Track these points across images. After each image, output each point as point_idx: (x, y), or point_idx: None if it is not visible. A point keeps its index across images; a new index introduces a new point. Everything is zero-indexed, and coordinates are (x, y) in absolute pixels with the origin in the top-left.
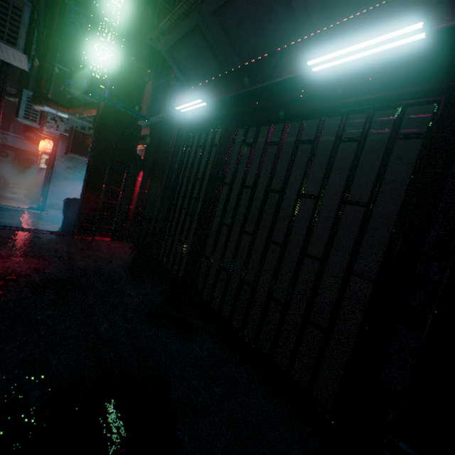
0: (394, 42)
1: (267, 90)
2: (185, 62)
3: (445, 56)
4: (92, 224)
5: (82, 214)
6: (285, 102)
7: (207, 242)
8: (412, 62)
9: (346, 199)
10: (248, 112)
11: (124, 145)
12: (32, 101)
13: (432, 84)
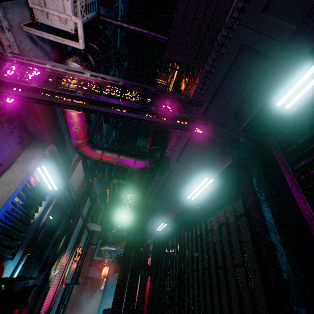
0: (206, 183)
1: (185, 210)
2: (159, 206)
3: (229, 180)
4: None
5: None
6: (194, 212)
7: None
8: (222, 185)
9: (235, 263)
10: (185, 222)
11: (138, 258)
12: (100, 245)
13: (234, 190)
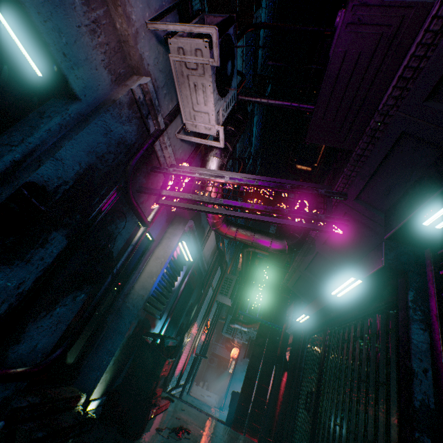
0: (353, 283)
1: (332, 306)
2: (303, 291)
3: (384, 285)
4: (244, 417)
5: (239, 405)
6: (342, 311)
7: (318, 440)
8: (376, 288)
9: (378, 381)
10: (332, 319)
11: (272, 348)
12: (229, 321)
13: (390, 298)
